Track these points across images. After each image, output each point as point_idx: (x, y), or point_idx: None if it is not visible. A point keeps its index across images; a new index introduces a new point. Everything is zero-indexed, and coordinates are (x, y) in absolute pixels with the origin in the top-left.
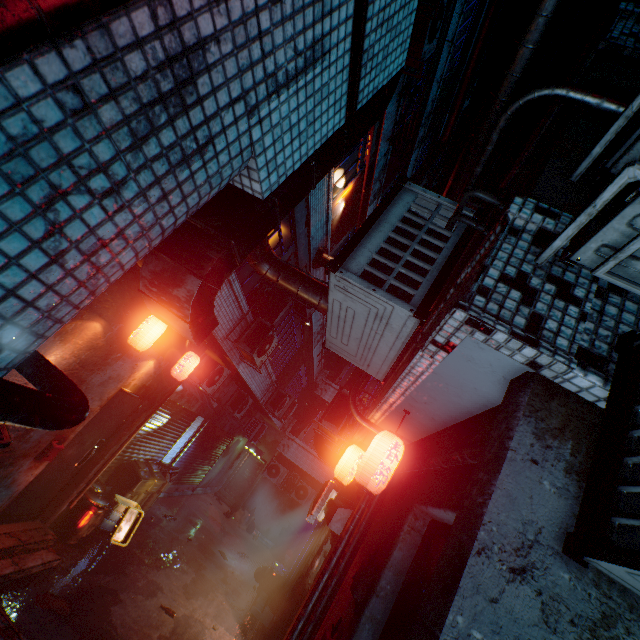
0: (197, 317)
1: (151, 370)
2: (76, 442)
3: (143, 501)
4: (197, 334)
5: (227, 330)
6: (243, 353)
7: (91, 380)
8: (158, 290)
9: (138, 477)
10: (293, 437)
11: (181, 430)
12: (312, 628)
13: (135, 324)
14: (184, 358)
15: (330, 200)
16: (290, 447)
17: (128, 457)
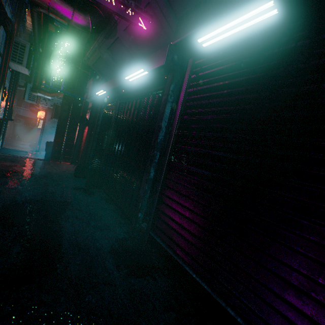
0: None
1: None
2: None
3: None
4: None
5: None
6: None
7: None
8: None
9: None
10: (19, 107)
11: None
12: None
13: None
14: None
15: None
16: (20, 111)
17: None
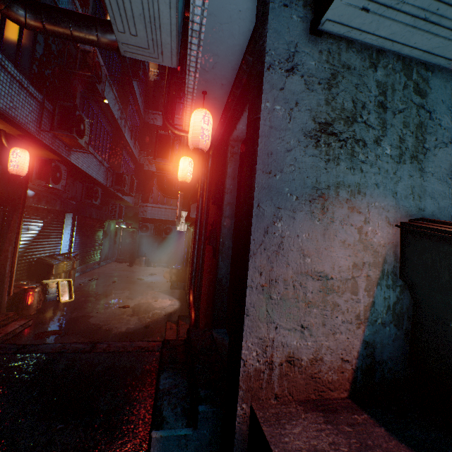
0: None
1: None
2: None
3: (66, 278)
4: None
5: (35, 123)
6: (65, 141)
7: None
8: None
9: (50, 265)
10: (145, 204)
11: (59, 229)
12: (203, 247)
13: None
14: (12, 156)
15: None
16: (147, 211)
17: (31, 259)
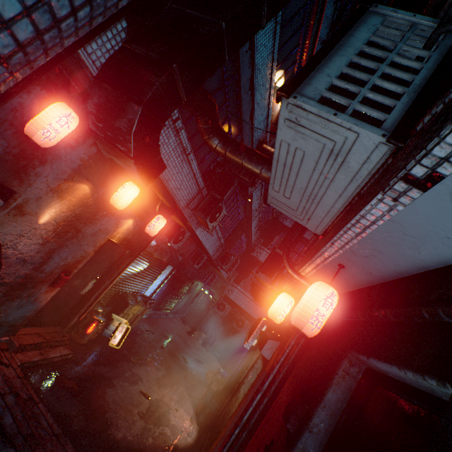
0: (141, 153)
1: (131, 227)
2: (80, 276)
3: (131, 319)
4: (143, 174)
5: (187, 201)
6: (199, 219)
7: (85, 231)
8: (103, 125)
9: (127, 303)
10: (235, 285)
11: (157, 274)
12: (246, 434)
13: (116, 189)
14: (154, 219)
15: (271, 96)
16: (233, 291)
17: (121, 289)
